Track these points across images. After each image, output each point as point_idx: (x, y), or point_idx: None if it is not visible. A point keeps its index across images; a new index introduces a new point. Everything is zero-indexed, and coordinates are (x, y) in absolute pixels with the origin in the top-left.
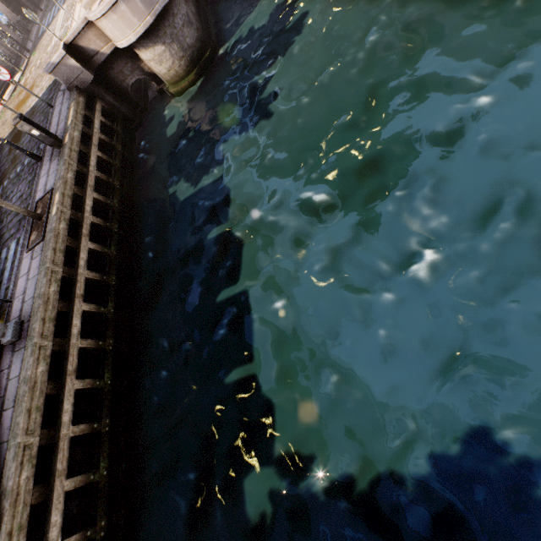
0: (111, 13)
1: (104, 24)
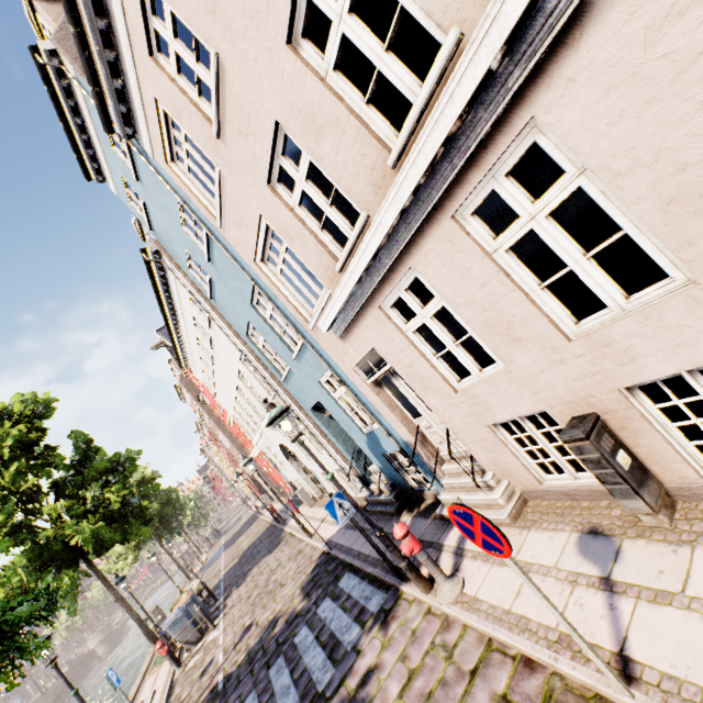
0: (93, 639)
1: (90, 643)
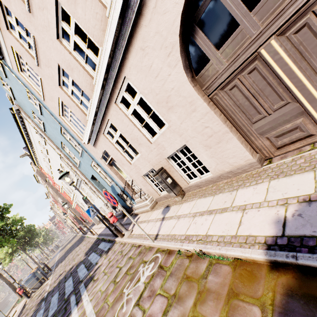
0: None
1: None
